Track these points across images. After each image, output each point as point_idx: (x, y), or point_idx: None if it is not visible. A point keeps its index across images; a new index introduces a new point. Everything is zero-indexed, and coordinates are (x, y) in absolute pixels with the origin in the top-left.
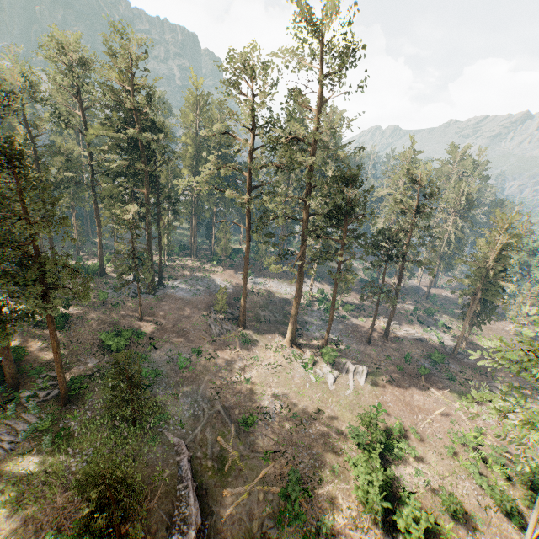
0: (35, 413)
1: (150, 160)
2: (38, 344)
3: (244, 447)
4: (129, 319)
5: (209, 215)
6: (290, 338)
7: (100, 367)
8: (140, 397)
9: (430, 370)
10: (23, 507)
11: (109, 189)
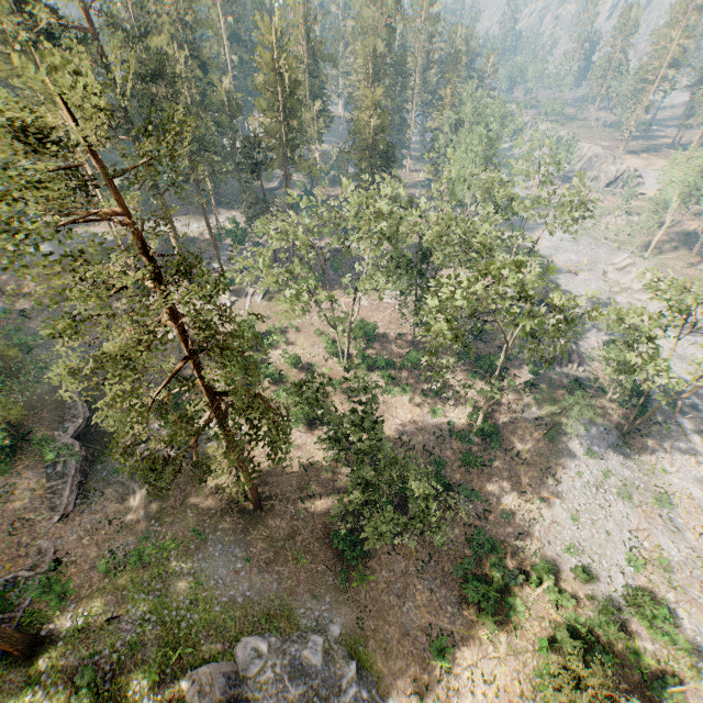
0: None
1: None
2: None
3: None
4: None
5: None
6: None
7: None
8: (8, 354)
9: (332, 277)
10: None
11: None
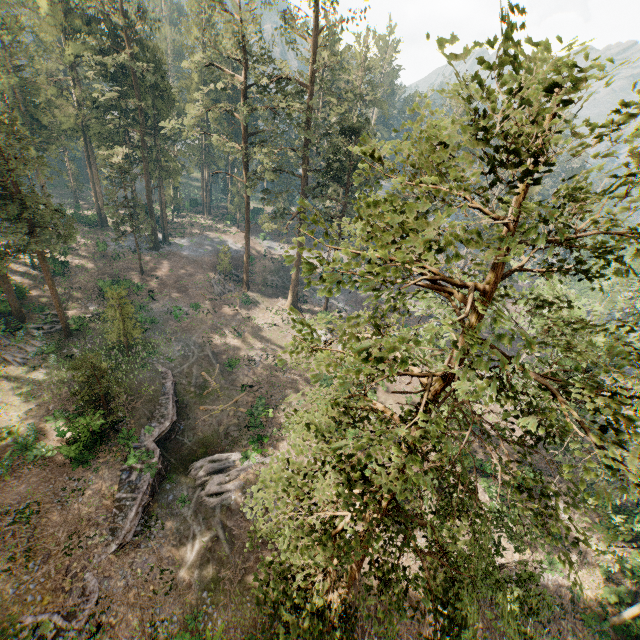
0: (42, 340)
1: (141, 92)
2: (40, 287)
3: (225, 382)
4: (129, 272)
5: (222, 165)
6: (291, 302)
7: (100, 311)
8: (130, 332)
9: None
10: (36, 398)
11: (99, 126)
